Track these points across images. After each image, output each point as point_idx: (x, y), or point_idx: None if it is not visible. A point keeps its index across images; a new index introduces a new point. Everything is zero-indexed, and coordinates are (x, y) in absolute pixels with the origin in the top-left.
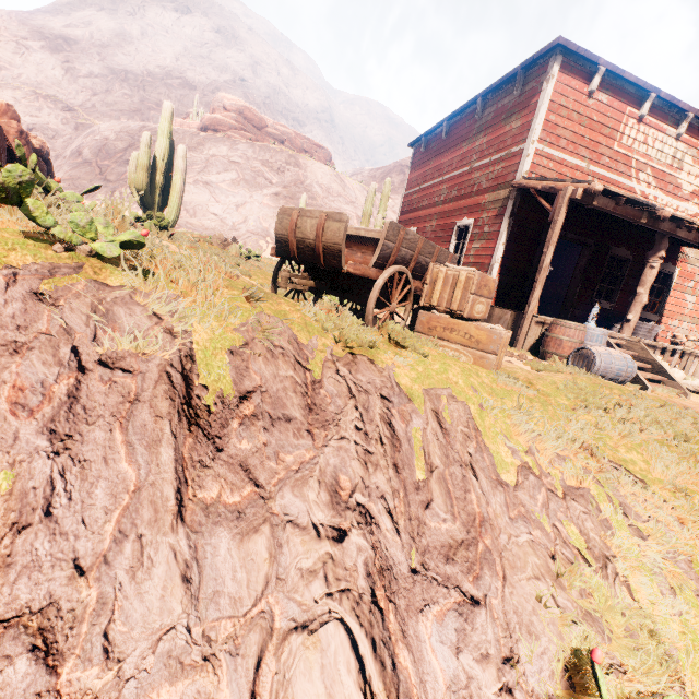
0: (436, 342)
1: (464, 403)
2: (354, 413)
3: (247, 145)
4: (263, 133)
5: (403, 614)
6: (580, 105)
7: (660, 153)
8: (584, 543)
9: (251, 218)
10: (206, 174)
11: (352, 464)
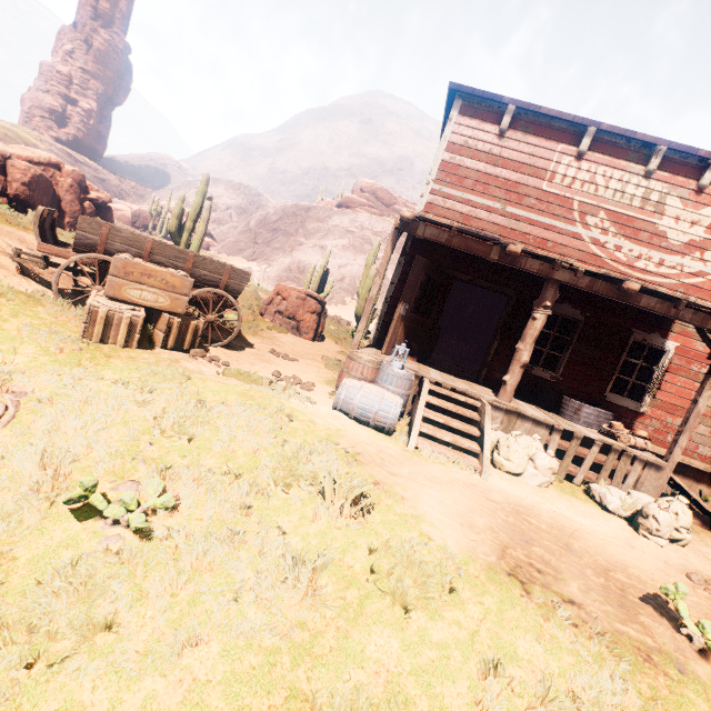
0: None
1: None
2: None
3: (366, 218)
4: (390, 210)
5: None
6: (490, 145)
7: (620, 194)
8: None
9: (348, 278)
10: (325, 240)
11: None
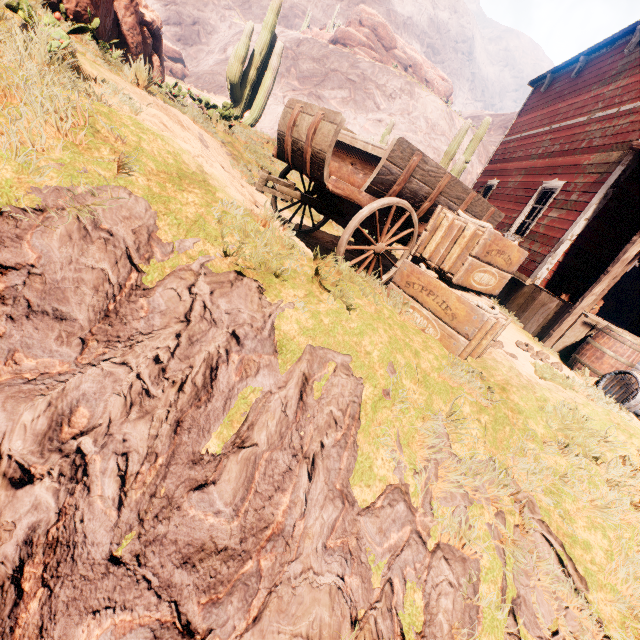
0: (408, 301)
1: (360, 381)
2: (169, 340)
3: (368, 65)
4: (390, 55)
5: (58, 607)
6: None
7: None
8: (420, 624)
9: None
10: (322, 88)
11: (110, 400)
